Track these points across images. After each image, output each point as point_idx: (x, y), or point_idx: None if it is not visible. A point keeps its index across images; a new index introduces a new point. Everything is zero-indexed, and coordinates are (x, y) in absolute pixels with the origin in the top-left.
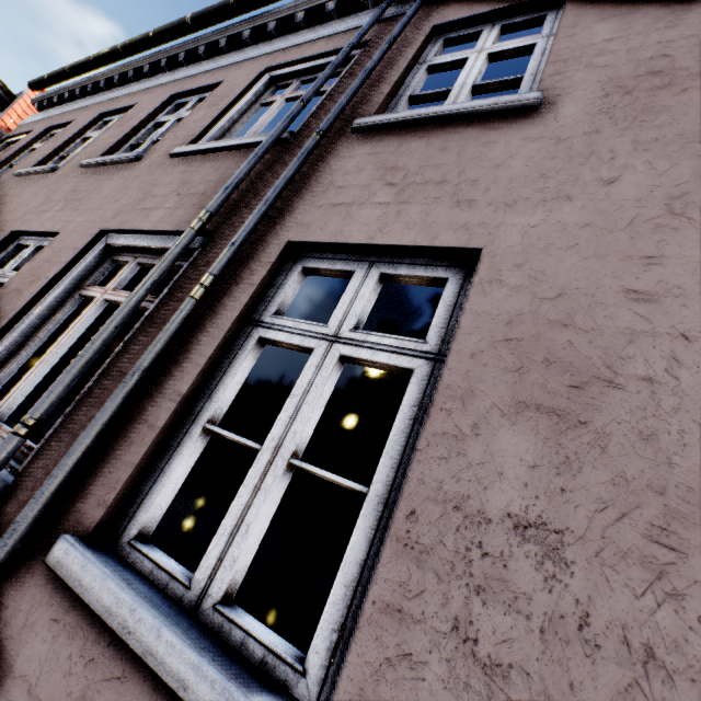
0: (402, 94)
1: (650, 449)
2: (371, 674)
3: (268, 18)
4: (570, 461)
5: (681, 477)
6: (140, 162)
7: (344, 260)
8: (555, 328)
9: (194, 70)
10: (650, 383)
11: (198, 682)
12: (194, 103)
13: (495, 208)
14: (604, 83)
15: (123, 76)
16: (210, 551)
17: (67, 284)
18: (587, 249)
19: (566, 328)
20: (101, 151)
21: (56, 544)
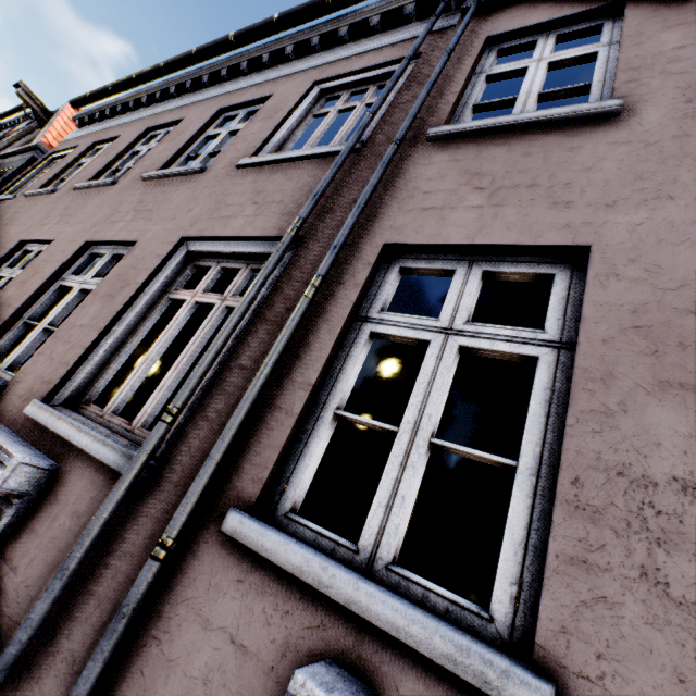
0: (465, 103)
1: None
2: (570, 614)
3: (312, 33)
4: None
5: None
6: (205, 174)
7: (441, 259)
8: (683, 315)
9: (238, 85)
10: None
11: (409, 624)
12: (243, 116)
13: (595, 208)
14: (683, 89)
15: (164, 92)
16: (370, 520)
17: (156, 288)
18: None
19: (695, 315)
20: (159, 164)
21: (228, 516)
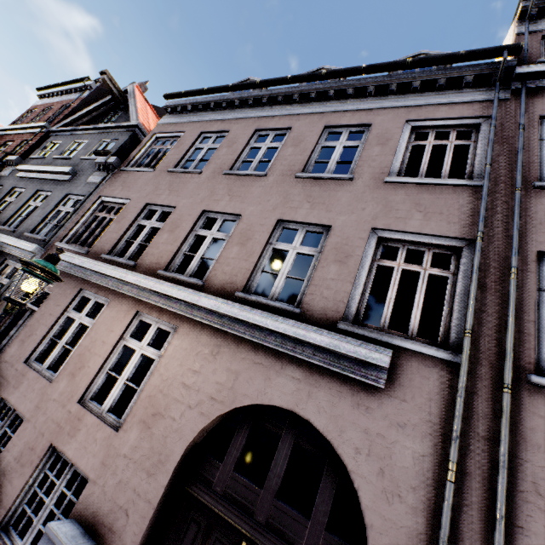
0: (540, 161)
1: None
2: None
3: (391, 81)
4: None
5: None
6: (354, 182)
7: None
8: None
9: (331, 108)
10: None
11: None
12: (347, 135)
13: None
14: None
15: (256, 100)
16: None
17: (370, 259)
18: None
19: None
20: (299, 166)
21: (531, 377)
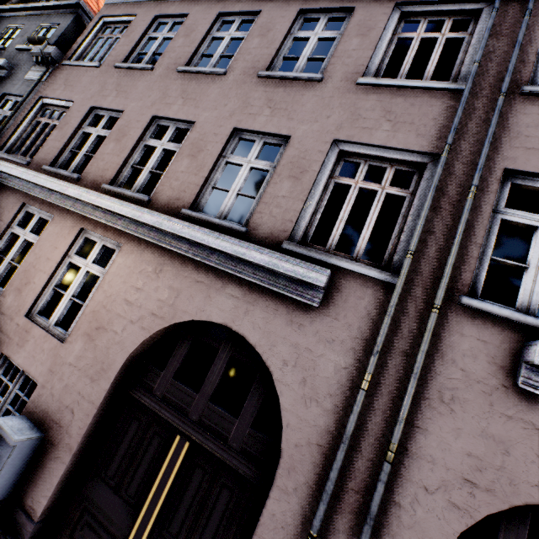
0: (538, 61)
1: None
2: None
3: None
4: None
5: None
6: (324, 83)
7: (538, 181)
8: None
9: None
10: None
11: None
12: (325, 22)
13: None
14: None
15: None
16: (522, 301)
17: (327, 175)
18: None
19: None
20: (264, 62)
21: (462, 298)
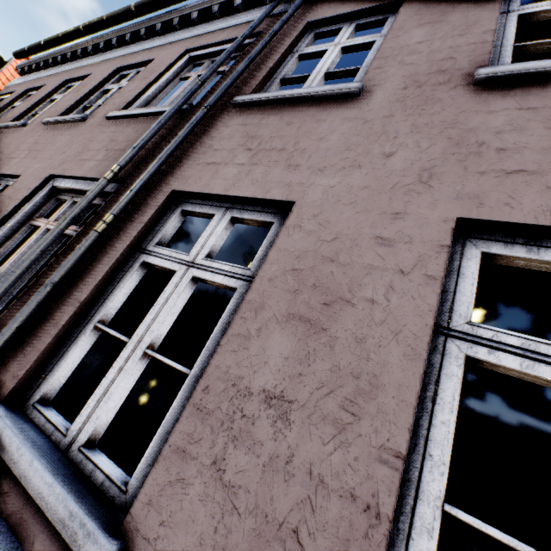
0: (276, 77)
1: (359, 348)
2: (158, 491)
3: (192, 8)
4: (309, 355)
5: (372, 367)
6: (85, 122)
7: (210, 205)
8: (326, 262)
9: (136, 48)
10: (372, 303)
11: (49, 495)
12: (133, 75)
13: (311, 172)
14: (406, 78)
15: (84, 50)
16: (83, 411)
17: (21, 216)
18: (361, 205)
19: (332, 262)
20: (60, 112)
21: None
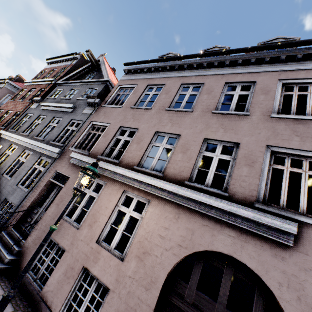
0: None
1: None
2: None
3: (266, 56)
4: None
5: None
6: (250, 116)
7: None
8: None
9: (228, 71)
10: None
11: None
12: (240, 87)
13: None
14: None
15: (179, 66)
16: None
17: (268, 164)
18: None
19: None
20: (213, 106)
21: None
